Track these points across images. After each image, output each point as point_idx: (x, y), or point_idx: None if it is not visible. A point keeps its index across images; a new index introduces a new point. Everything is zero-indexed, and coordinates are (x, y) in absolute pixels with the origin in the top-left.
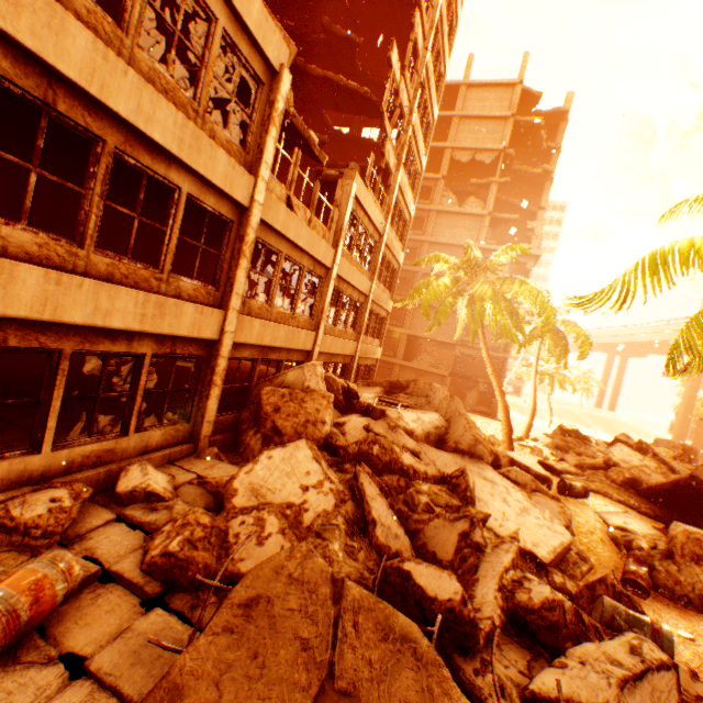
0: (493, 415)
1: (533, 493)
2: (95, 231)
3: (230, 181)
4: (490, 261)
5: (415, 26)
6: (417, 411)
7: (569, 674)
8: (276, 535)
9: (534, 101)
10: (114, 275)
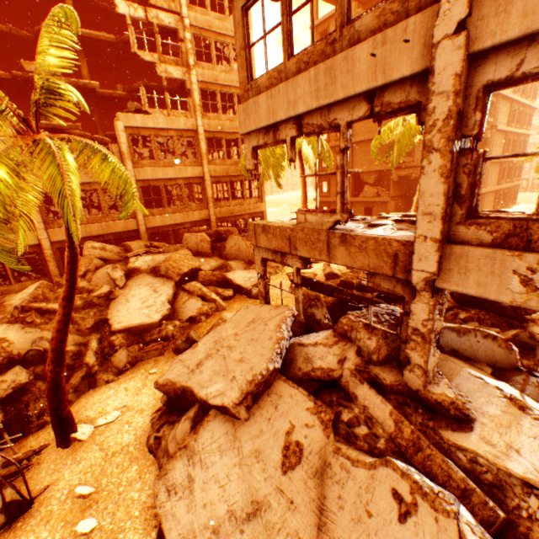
0: None
1: (193, 297)
2: None
3: None
4: None
5: None
6: (160, 255)
7: None
8: None
9: None
10: None
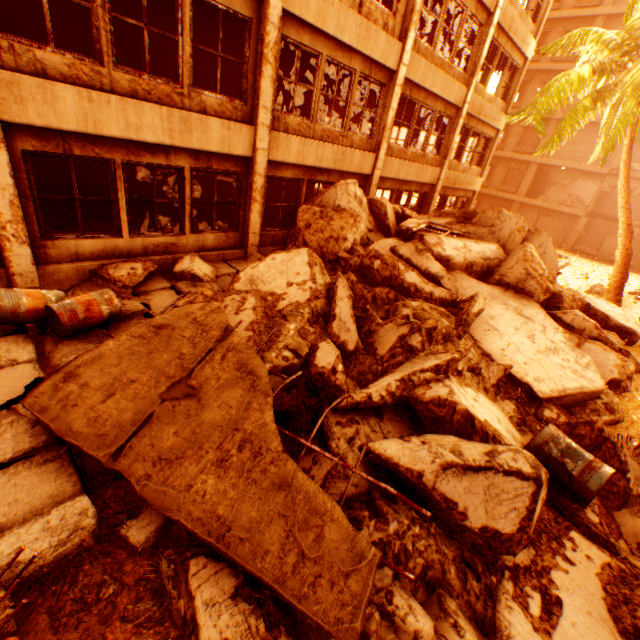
0: (636, 268)
1: (588, 341)
2: (108, 48)
3: None
4: None
5: None
6: (468, 240)
7: (403, 446)
8: (249, 310)
9: None
10: (138, 92)
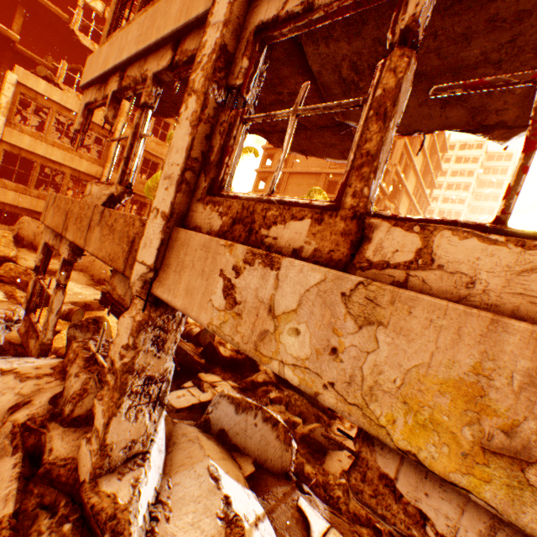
0: None
1: None
2: None
3: None
4: None
5: None
6: None
7: None
8: None
9: None
10: None
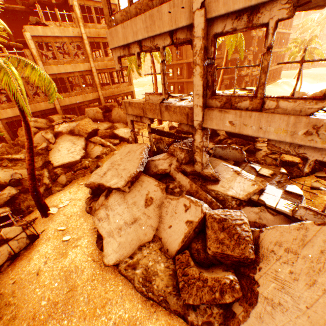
0: None
1: (97, 145)
2: None
3: None
4: None
5: None
6: (73, 123)
7: None
8: None
9: None
10: None
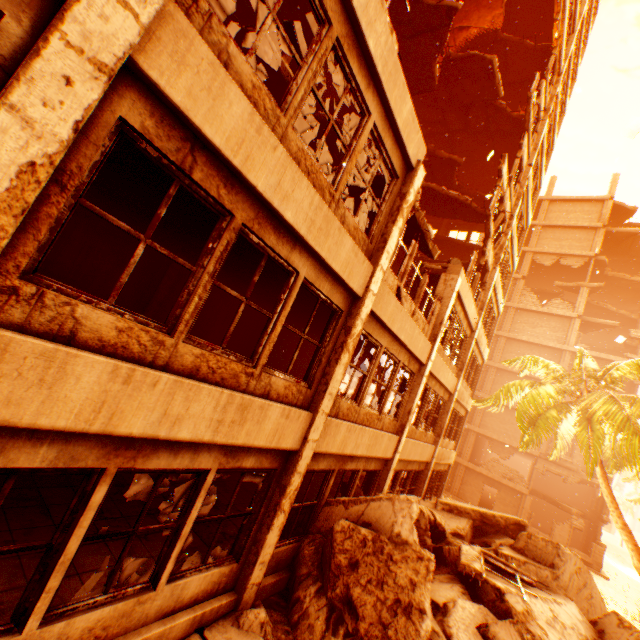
0: (596, 567)
1: None
2: (192, 314)
3: (349, 268)
4: (609, 375)
5: (522, 146)
6: (547, 597)
7: None
8: None
9: (627, 214)
10: (200, 368)
